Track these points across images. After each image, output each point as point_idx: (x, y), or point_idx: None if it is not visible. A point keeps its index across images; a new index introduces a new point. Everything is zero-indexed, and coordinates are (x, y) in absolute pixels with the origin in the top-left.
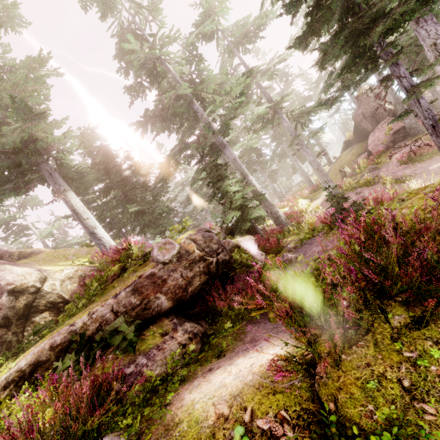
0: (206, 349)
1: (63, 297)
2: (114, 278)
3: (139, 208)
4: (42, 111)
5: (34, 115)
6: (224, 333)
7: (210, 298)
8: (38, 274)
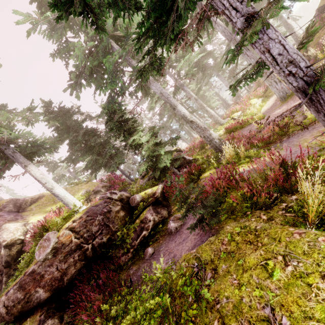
0: None
1: None
2: None
3: (89, 159)
4: None
5: None
6: None
7: (69, 297)
8: (22, 229)
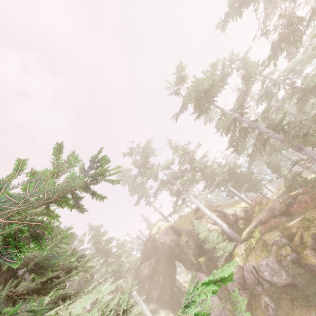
0: (291, 220)
1: (242, 216)
2: (258, 209)
3: (248, 185)
4: (213, 166)
5: (215, 169)
6: (294, 216)
7: (289, 211)
8: (233, 210)
